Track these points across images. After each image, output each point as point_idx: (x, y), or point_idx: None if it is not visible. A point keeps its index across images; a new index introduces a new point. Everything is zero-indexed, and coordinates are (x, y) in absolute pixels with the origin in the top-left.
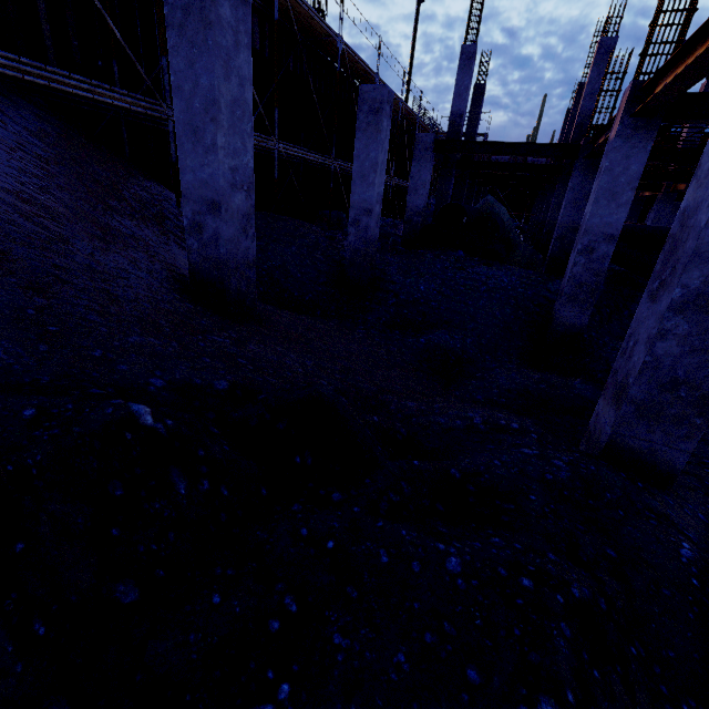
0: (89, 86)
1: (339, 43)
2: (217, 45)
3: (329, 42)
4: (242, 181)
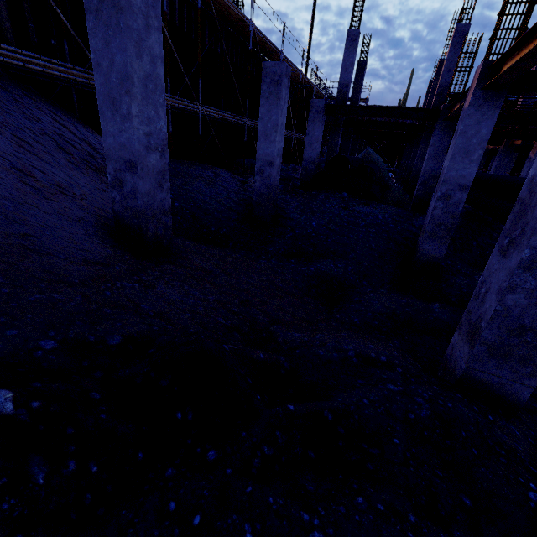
0: (39, 61)
1: (251, 27)
2: (129, 28)
3: (243, 26)
4: (156, 143)
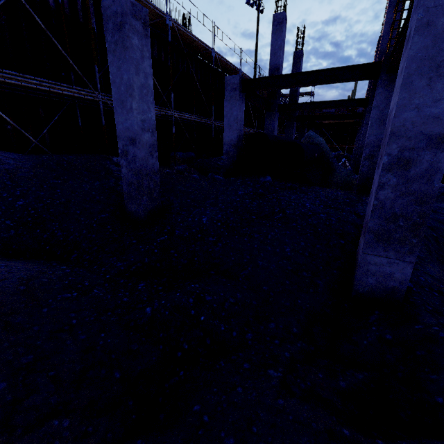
0: None
1: (167, 20)
2: None
3: (164, 23)
4: None
